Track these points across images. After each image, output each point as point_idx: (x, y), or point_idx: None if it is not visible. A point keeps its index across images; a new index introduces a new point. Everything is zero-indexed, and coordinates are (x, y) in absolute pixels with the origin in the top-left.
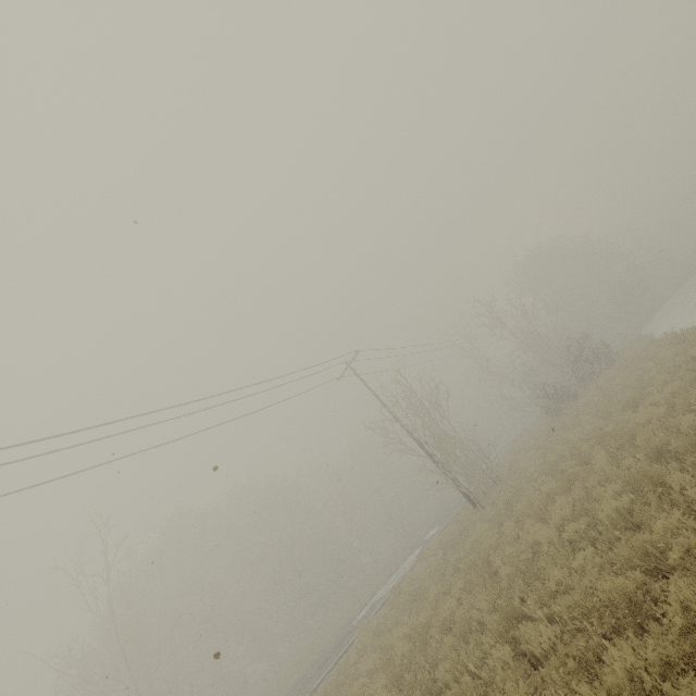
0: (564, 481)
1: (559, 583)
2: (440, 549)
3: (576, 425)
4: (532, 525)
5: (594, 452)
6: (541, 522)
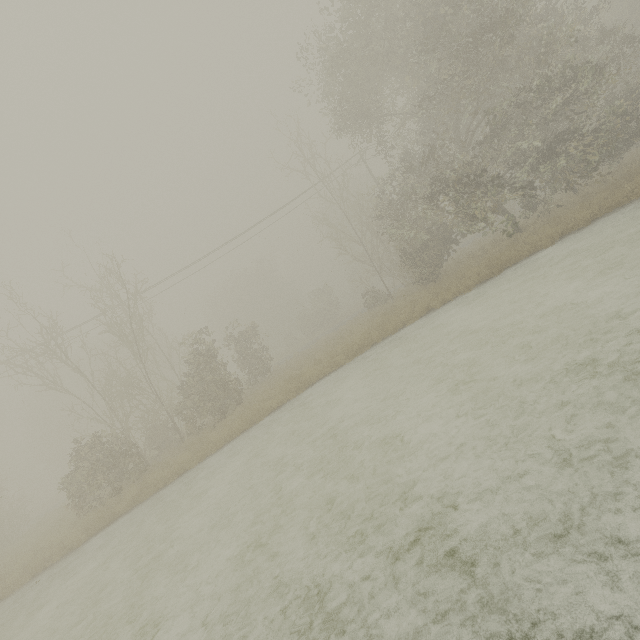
0: None
1: None
2: None
3: None
4: None
5: None
6: None
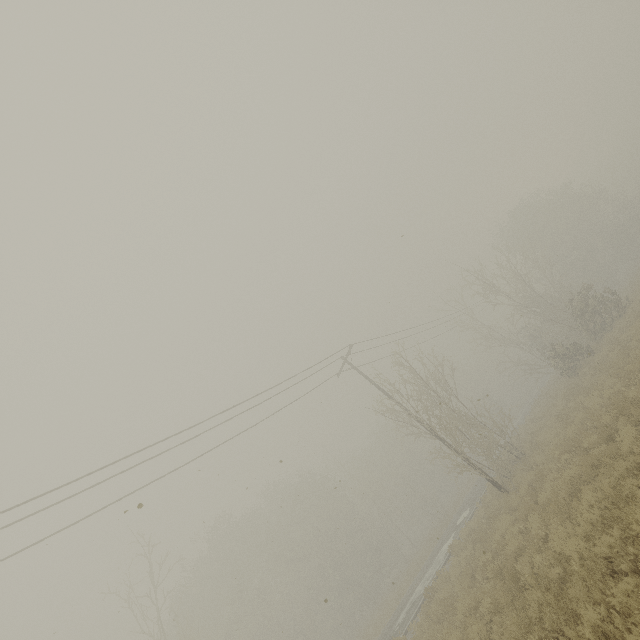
0: (589, 465)
1: (599, 630)
2: (470, 542)
3: (594, 389)
4: (559, 524)
5: (619, 425)
6: (568, 521)
